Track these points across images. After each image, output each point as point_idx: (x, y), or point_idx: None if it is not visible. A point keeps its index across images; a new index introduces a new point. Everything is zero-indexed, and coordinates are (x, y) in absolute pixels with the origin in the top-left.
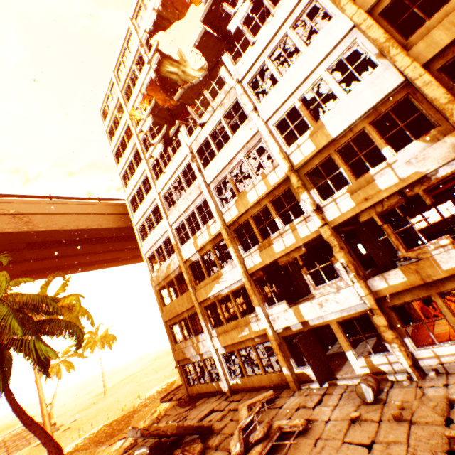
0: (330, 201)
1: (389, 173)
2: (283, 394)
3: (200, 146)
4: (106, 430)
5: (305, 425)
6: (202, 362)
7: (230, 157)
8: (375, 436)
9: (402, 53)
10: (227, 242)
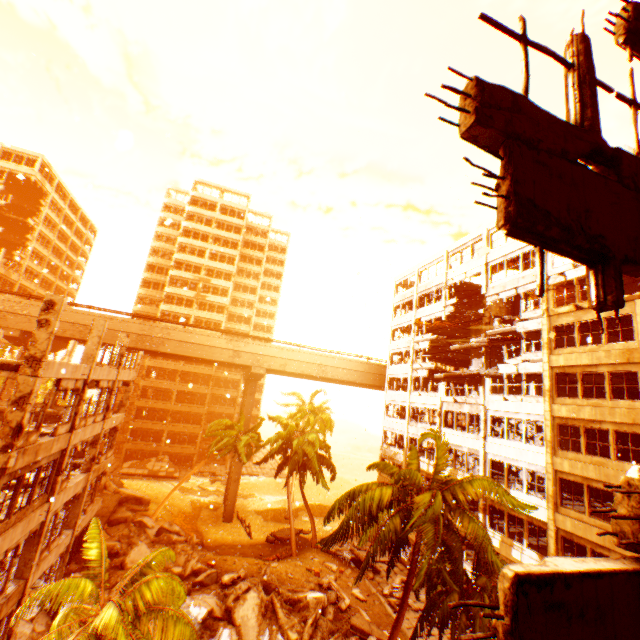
0: (492, 531)
1: (518, 552)
2: (423, 589)
3: (447, 410)
4: (319, 508)
5: (417, 609)
6: None
7: (459, 443)
8: (436, 634)
9: (552, 510)
10: None
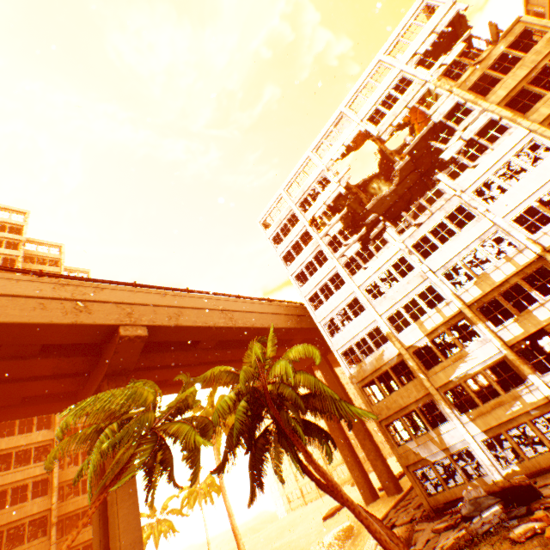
0: None
1: None
2: None
3: (415, 242)
4: None
5: None
6: (450, 459)
7: (462, 247)
8: None
9: None
10: (472, 320)
